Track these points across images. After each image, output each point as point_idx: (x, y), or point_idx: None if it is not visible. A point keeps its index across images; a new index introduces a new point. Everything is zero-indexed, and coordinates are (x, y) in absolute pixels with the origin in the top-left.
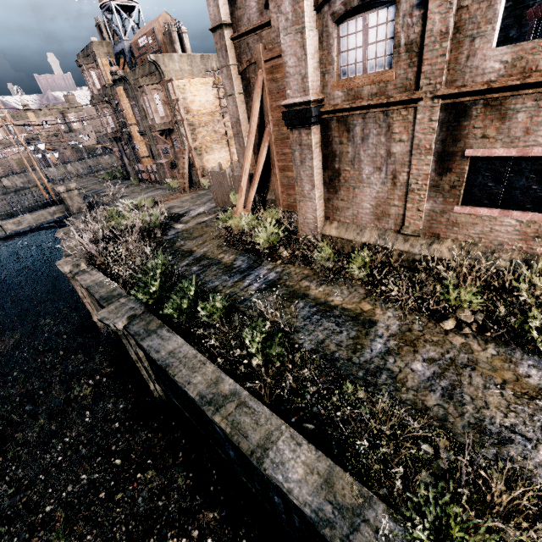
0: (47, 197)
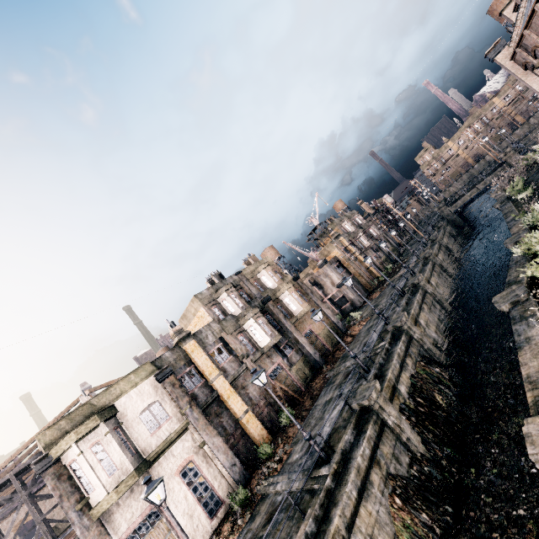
0: (500, 162)
